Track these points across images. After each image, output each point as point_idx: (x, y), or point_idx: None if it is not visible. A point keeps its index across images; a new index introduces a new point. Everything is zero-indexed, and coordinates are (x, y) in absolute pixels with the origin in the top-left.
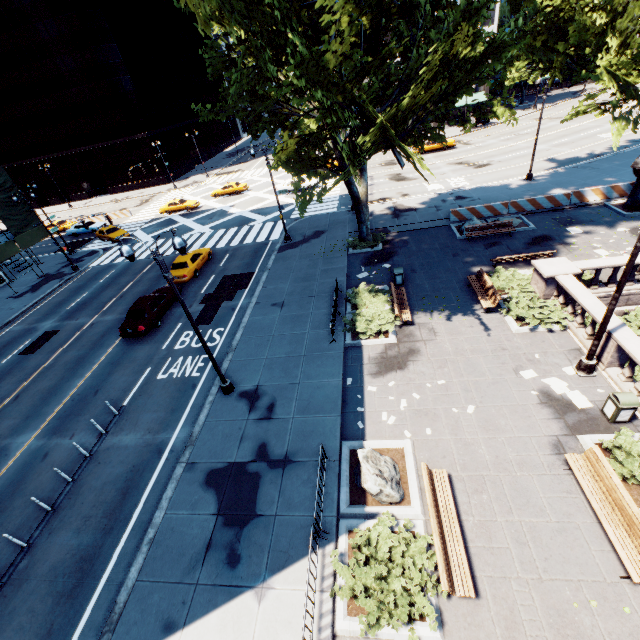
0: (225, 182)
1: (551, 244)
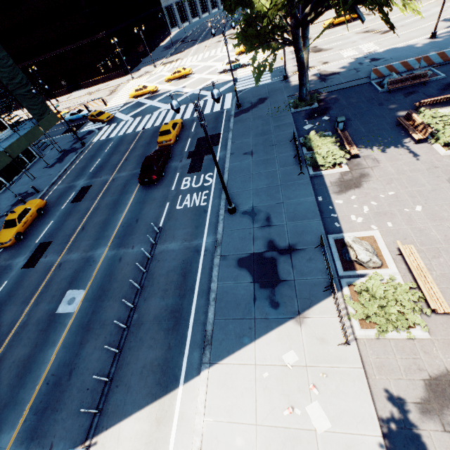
0: (171, 69)
1: None
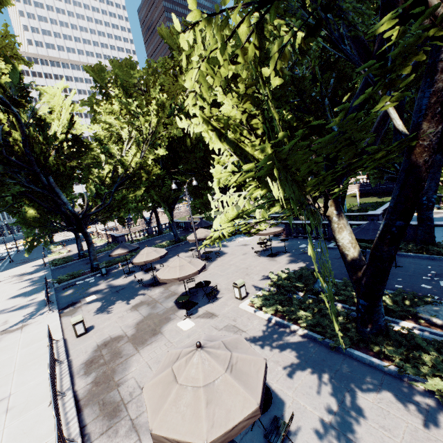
0: None
1: None
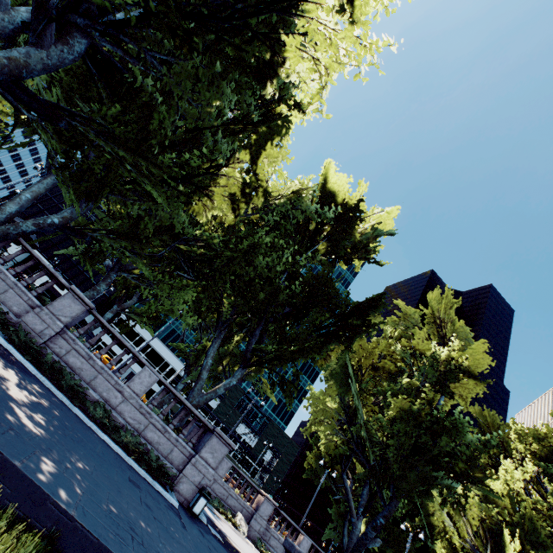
0: None
1: None
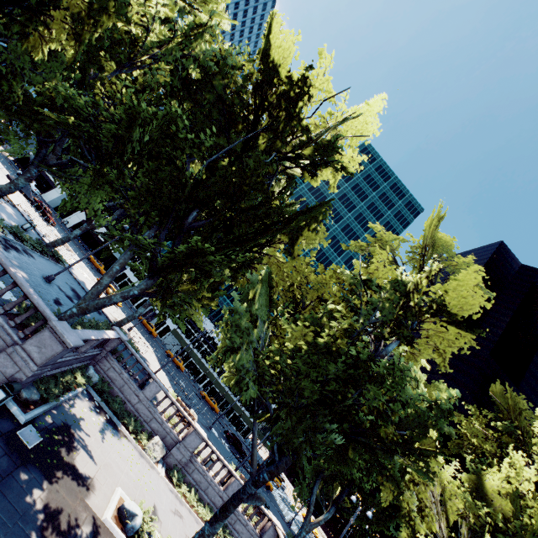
0: None
1: None
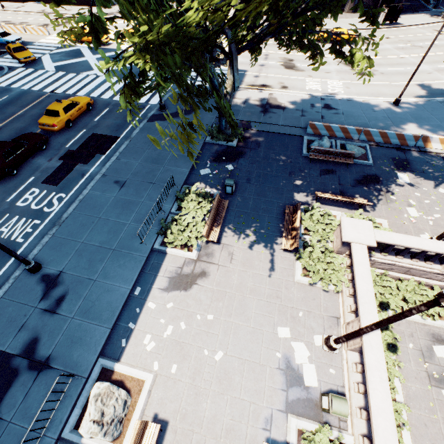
0: None
1: (376, 188)
